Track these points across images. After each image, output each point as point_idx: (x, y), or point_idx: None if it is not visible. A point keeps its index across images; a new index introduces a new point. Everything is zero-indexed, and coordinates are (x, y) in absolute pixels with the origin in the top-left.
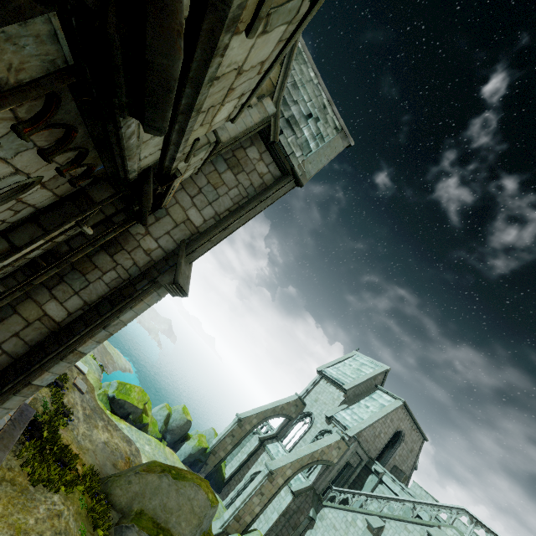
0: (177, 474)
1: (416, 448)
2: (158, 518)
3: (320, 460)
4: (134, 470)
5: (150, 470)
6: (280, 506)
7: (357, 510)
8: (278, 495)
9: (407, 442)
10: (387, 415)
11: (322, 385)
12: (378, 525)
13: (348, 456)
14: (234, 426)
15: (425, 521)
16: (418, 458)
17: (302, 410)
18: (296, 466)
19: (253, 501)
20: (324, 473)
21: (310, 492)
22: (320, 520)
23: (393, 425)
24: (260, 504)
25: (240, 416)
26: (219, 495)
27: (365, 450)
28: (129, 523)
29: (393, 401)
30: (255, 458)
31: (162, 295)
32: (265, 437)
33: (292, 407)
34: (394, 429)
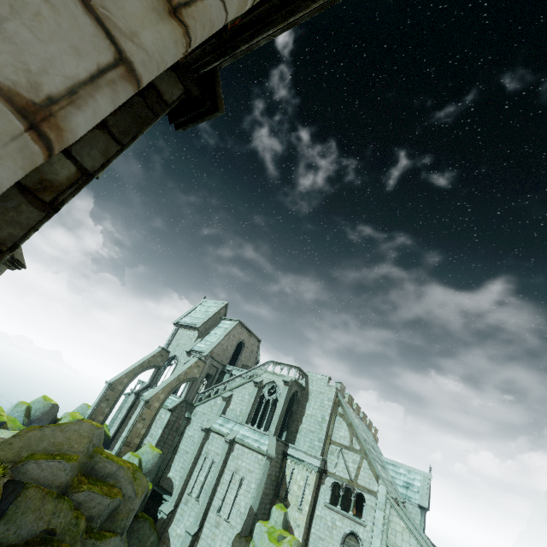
0: (57, 424)
1: (255, 349)
2: (51, 452)
3: (185, 379)
4: (11, 436)
5: (28, 431)
6: (162, 424)
7: (216, 396)
8: (160, 419)
9: (248, 347)
10: (230, 333)
11: (180, 333)
12: (229, 395)
13: (207, 369)
14: (106, 392)
15: (253, 377)
16: (258, 355)
17: (168, 357)
18: (167, 390)
19: (137, 427)
20: (191, 387)
21: (184, 404)
22: (194, 416)
23: (235, 339)
24: (144, 427)
25: (110, 382)
26: (109, 450)
27: (219, 361)
28: (24, 461)
29: (233, 323)
30: (134, 409)
31: (3, 270)
32: (139, 390)
33: (158, 358)
34: (236, 341)
